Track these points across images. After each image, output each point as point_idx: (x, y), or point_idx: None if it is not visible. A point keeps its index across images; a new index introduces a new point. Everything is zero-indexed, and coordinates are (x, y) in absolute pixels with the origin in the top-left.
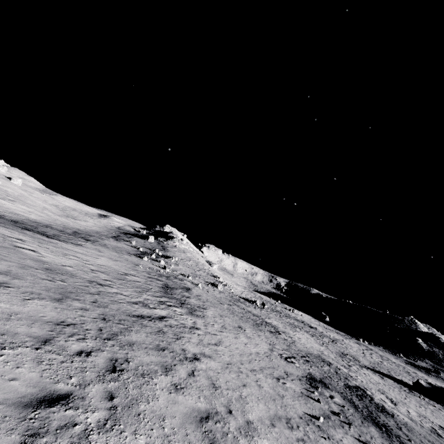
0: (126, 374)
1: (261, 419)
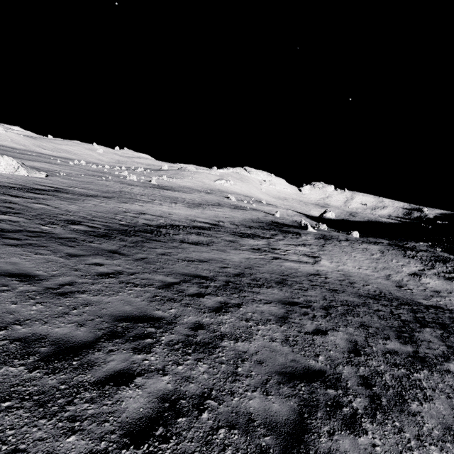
0: None
1: None
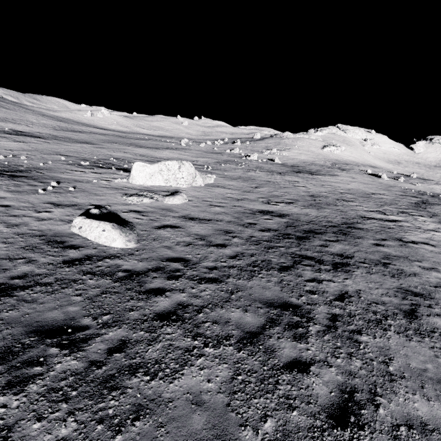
0: None
1: None
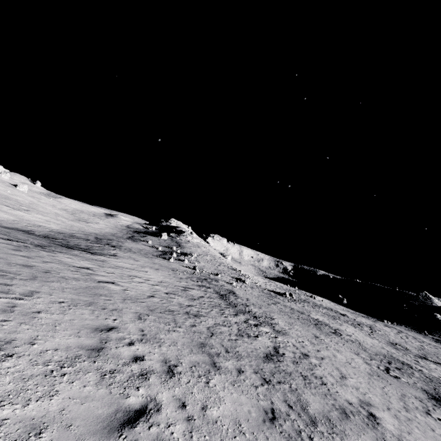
0: None
1: None
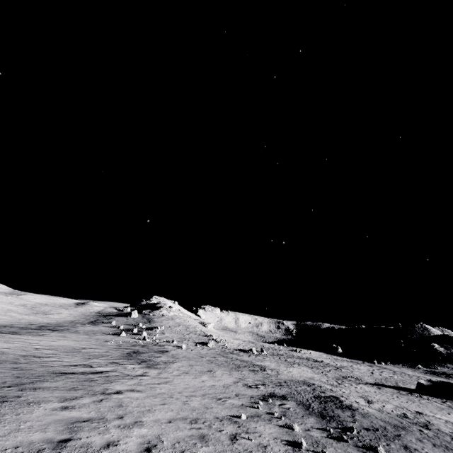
0: (8, 403)
1: (158, 420)
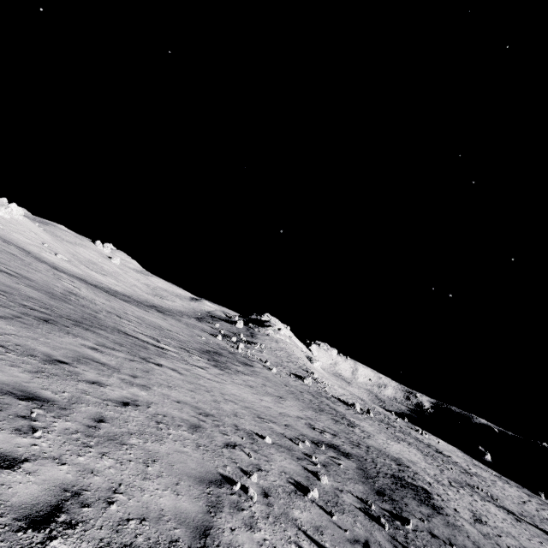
0: (52, 325)
1: (168, 395)
